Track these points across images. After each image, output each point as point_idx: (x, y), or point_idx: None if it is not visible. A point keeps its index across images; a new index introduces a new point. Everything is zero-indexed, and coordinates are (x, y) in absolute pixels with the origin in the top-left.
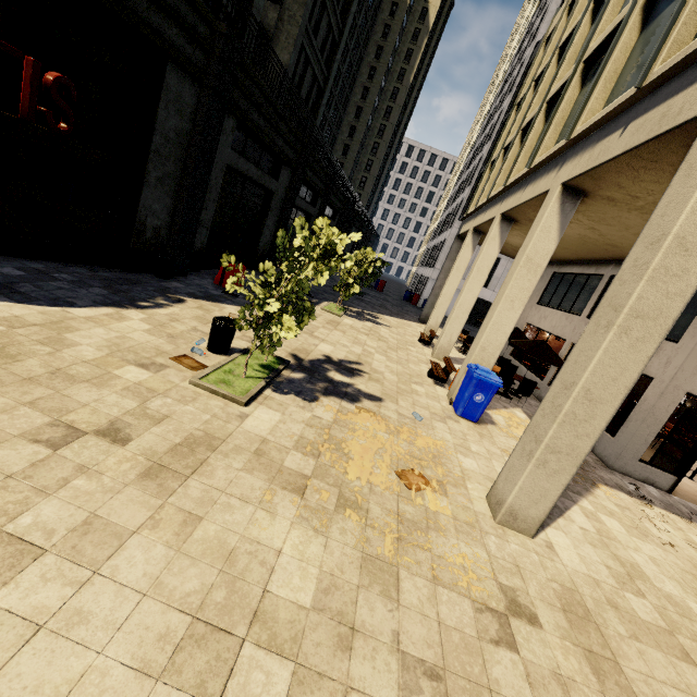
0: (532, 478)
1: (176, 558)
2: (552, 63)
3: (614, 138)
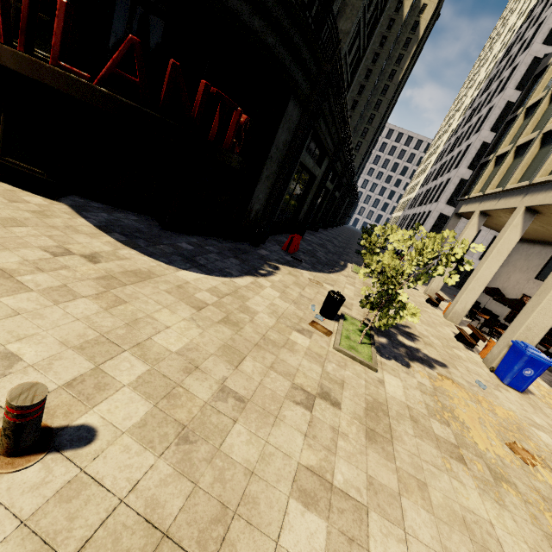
0: None
1: (438, 522)
2: None
3: None
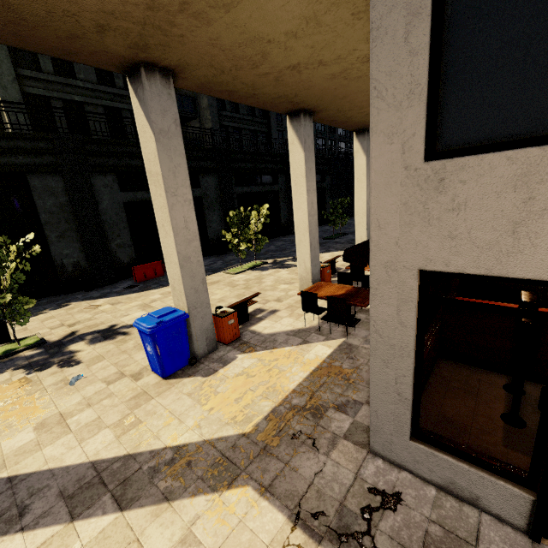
0: None
1: None
2: None
3: None
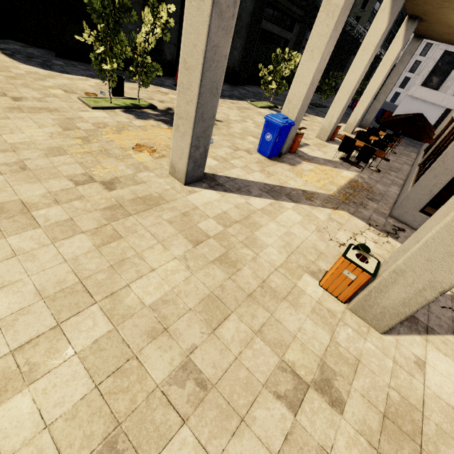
0: (175, 140)
1: None
2: None
3: None
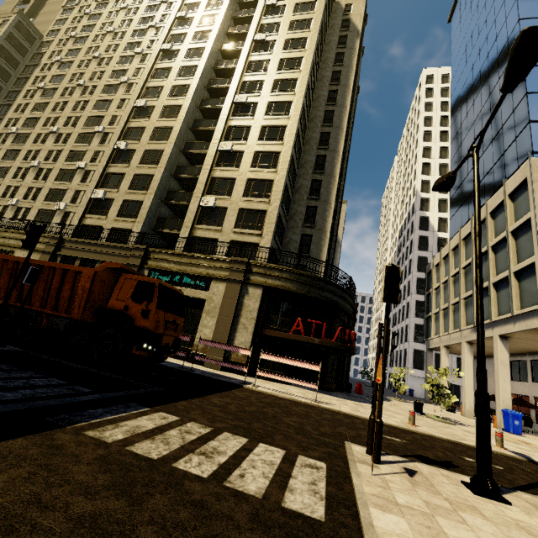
0: None
1: None
2: (450, 281)
3: (512, 325)
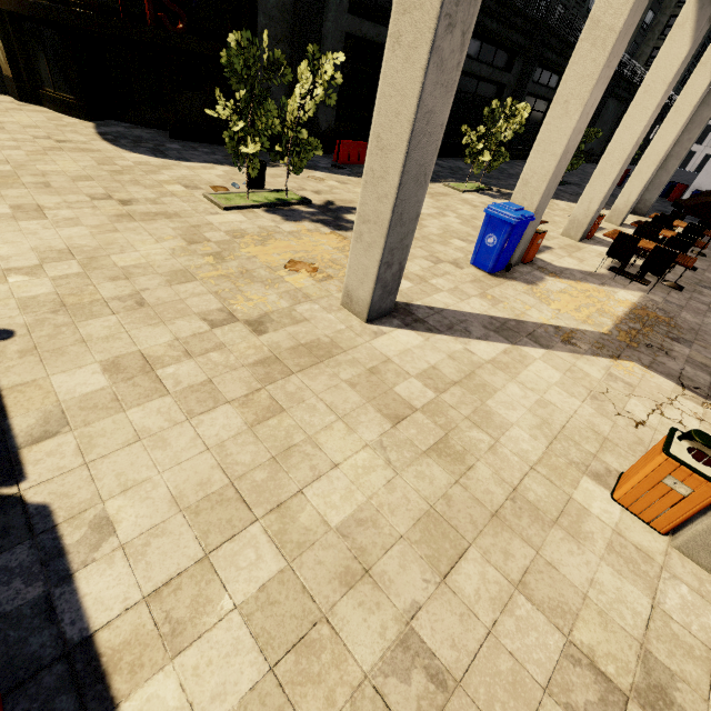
0: (355, 255)
1: (89, 236)
2: None
3: None
